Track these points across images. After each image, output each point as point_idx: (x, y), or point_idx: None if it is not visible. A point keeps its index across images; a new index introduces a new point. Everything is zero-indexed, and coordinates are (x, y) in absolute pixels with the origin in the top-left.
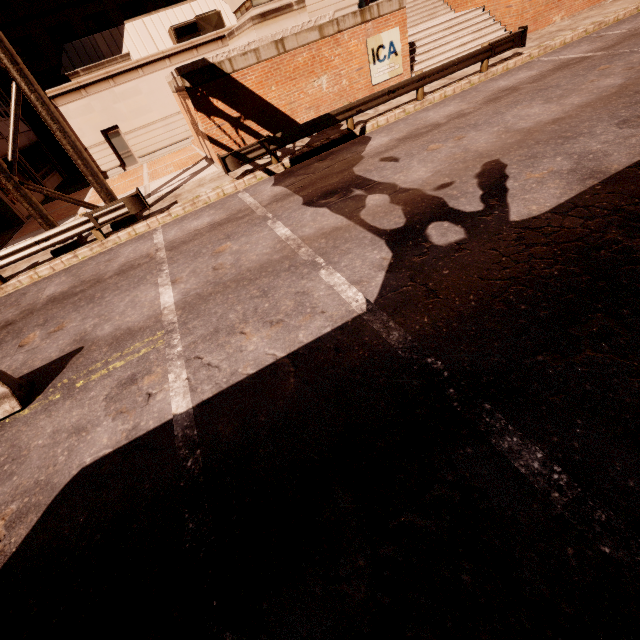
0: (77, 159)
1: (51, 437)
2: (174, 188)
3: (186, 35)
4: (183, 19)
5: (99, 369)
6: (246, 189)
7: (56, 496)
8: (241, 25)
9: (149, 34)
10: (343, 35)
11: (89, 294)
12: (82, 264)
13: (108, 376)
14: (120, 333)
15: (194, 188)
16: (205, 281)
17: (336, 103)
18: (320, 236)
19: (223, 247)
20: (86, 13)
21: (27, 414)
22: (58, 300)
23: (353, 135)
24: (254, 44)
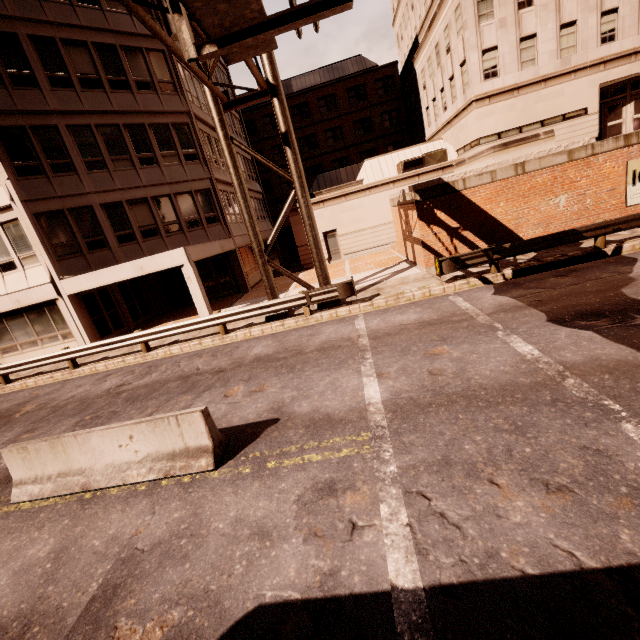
0: (313, 248)
1: (232, 525)
2: (376, 282)
3: (411, 167)
4: (410, 157)
5: (293, 454)
6: (458, 293)
7: (222, 635)
8: (476, 154)
9: (380, 167)
10: (597, 158)
11: (290, 363)
12: (287, 333)
13: (302, 468)
14: (318, 417)
15: (397, 284)
16: (420, 385)
17: (572, 221)
18: (597, 368)
19: (439, 349)
20: (335, 158)
21: (216, 478)
22: (263, 361)
23: (602, 254)
24: (492, 167)
